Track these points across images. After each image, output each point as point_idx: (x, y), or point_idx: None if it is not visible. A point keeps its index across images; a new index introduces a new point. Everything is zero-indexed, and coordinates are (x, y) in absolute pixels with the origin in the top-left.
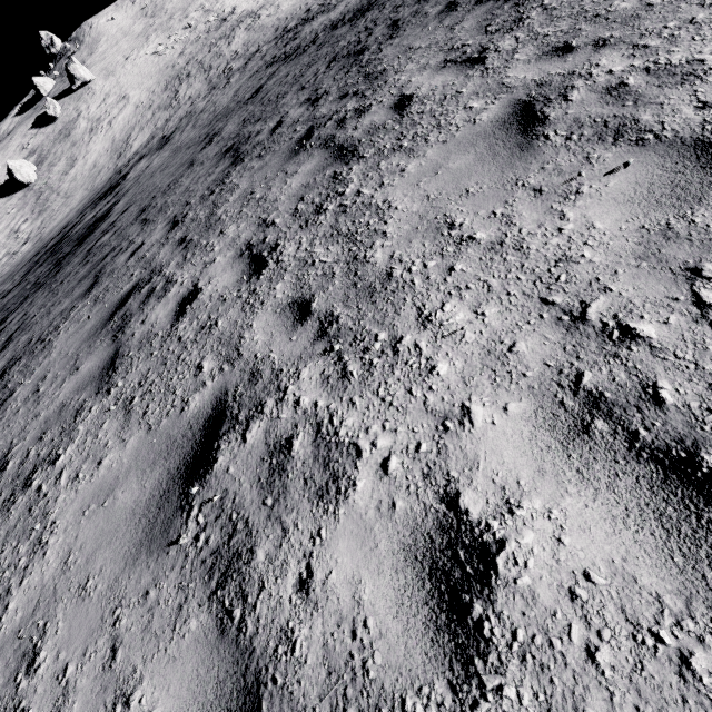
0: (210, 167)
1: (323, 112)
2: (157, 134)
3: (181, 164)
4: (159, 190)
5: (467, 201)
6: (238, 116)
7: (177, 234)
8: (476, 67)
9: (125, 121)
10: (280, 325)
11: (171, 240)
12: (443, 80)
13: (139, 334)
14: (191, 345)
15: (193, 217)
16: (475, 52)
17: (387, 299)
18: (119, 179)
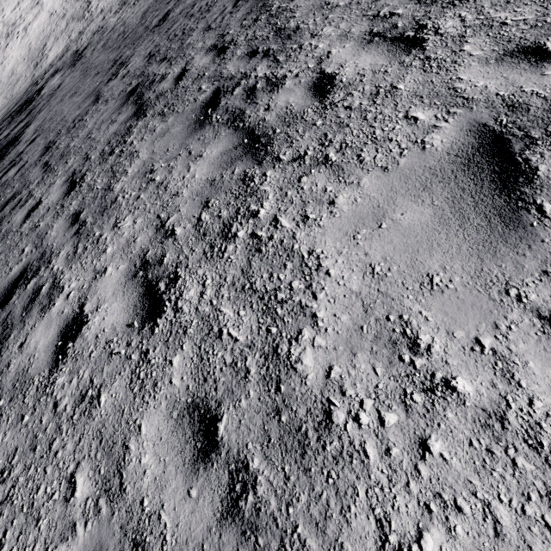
0: (113, 111)
1: (230, 71)
2: (71, 46)
3: (88, 94)
4: (65, 124)
5: (433, 302)
6: (144, 46)
7: (72, 203)
8: (413, 52)
9: (40, 29)
10: (176, 450)
11: (66, 212)
12: (372, 62)
13: (14, 368)
14: (67, 427)
15: (90, 183)
16: (409, 28)
17: (327, 475)
18: (34, 93)
